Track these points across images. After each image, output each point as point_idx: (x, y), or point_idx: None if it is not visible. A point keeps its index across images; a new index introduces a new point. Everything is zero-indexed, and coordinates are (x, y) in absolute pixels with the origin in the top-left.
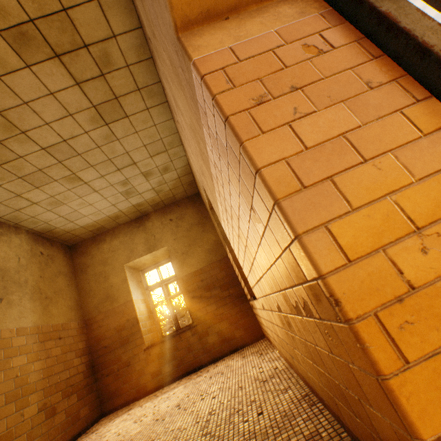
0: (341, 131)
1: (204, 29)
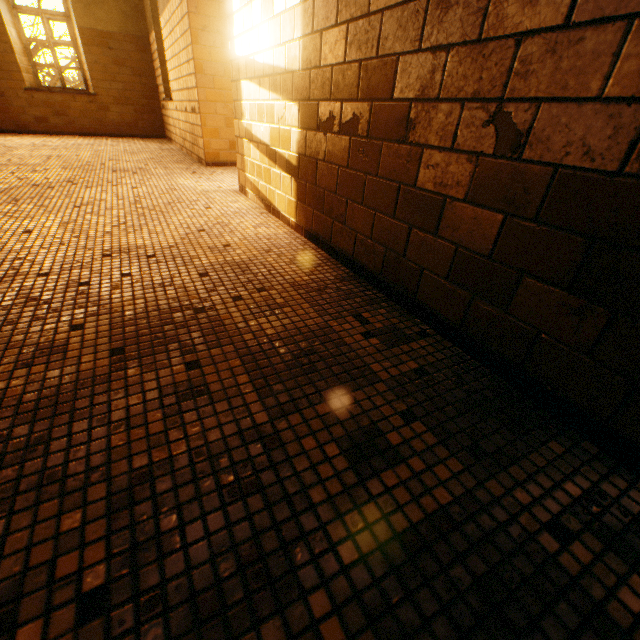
0: (224, 62)
1: None
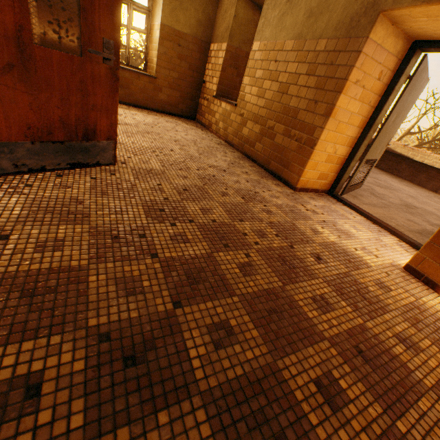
0: (352, 112)
1: (385, 22)
